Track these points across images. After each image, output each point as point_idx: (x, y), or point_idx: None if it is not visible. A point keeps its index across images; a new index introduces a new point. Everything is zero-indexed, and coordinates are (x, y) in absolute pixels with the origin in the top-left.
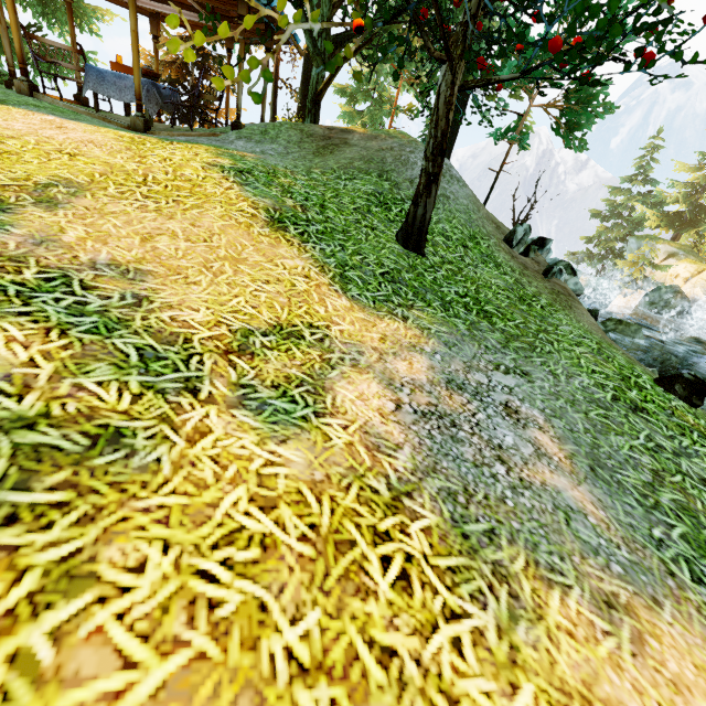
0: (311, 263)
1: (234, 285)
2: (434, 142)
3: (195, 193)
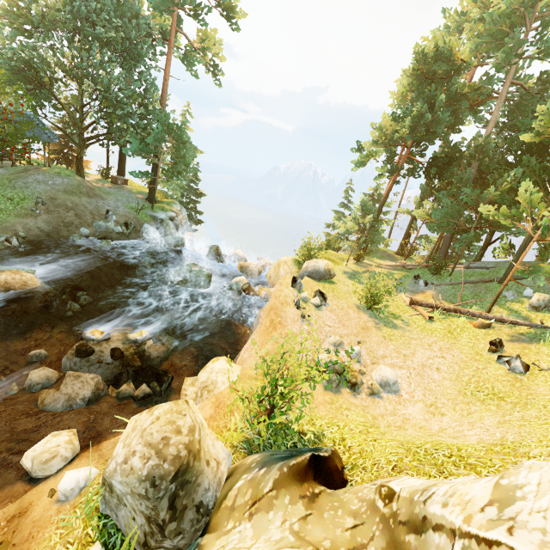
0: None
1: None
2: None
3: None
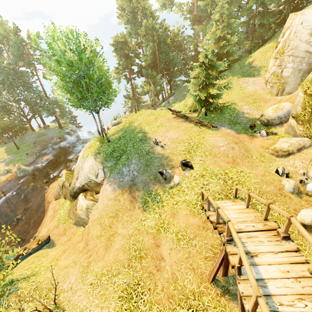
0: (6, 154)
1: (0, 157)
2: (14, 143)
3: (1, 152)
